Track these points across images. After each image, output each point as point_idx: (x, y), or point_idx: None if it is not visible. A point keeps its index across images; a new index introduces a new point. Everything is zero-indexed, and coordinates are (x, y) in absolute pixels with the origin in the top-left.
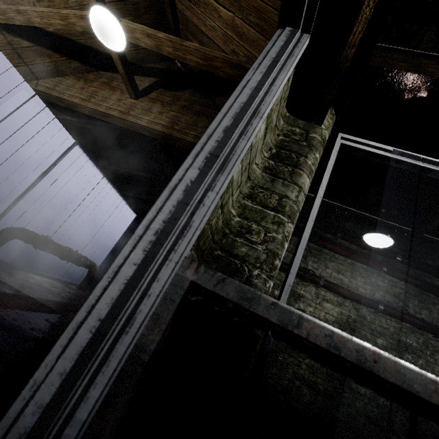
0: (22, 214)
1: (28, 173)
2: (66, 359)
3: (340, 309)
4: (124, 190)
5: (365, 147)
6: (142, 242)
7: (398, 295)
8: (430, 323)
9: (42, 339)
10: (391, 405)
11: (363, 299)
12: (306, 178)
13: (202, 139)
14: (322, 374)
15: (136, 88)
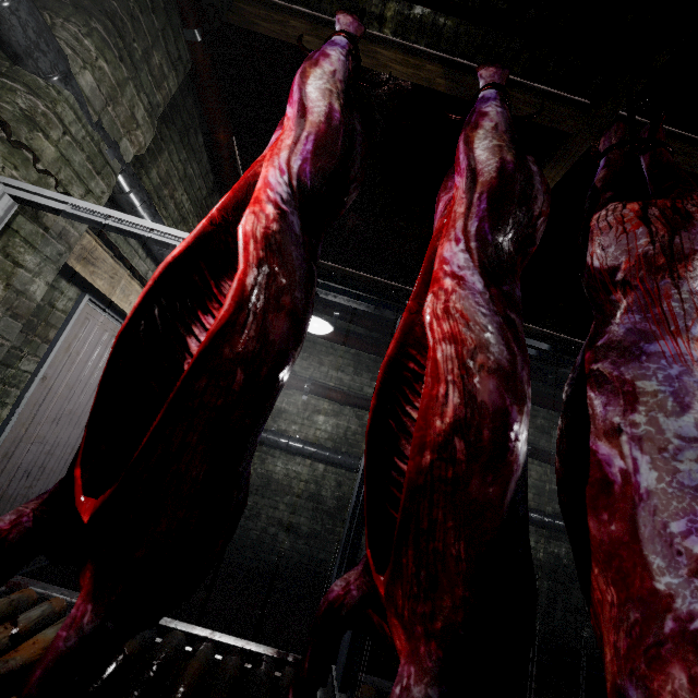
0: None
1: None
2: None
3: (337, 420)
4: None
5: (44, 200)
6: None
7: None
8: None
9: None
10: None
11: (362, 402)
12: None
13: None
14: (308, 511)
15: None
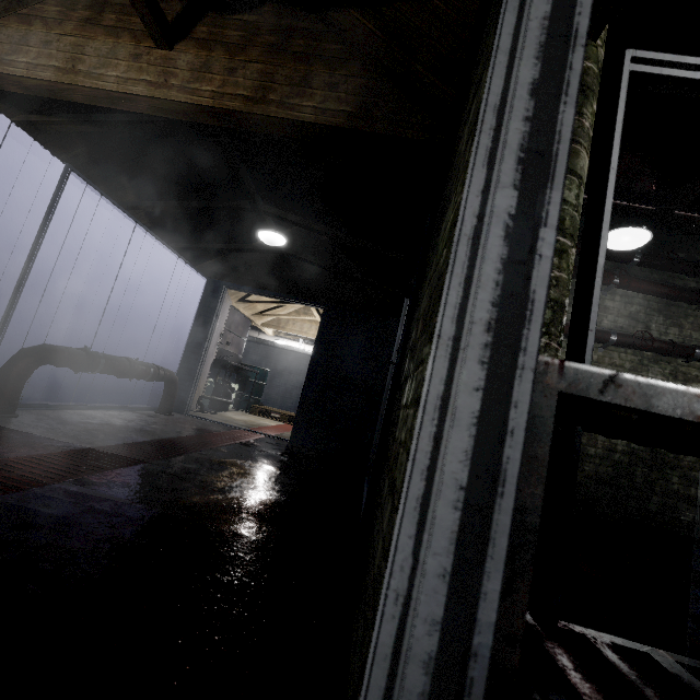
0: (27, 321)
1: (5, 246)
2: (437, 554)
3: None
4: (174, 240)
5: (676, 72)
6: (471, 349)
7: (635, 315)
8: (682, 345)
9: (181, 500)
10: (629, 459)
11: None
12: (585, 158)
13: (486, 121)
14: None
15: (164, 22)
